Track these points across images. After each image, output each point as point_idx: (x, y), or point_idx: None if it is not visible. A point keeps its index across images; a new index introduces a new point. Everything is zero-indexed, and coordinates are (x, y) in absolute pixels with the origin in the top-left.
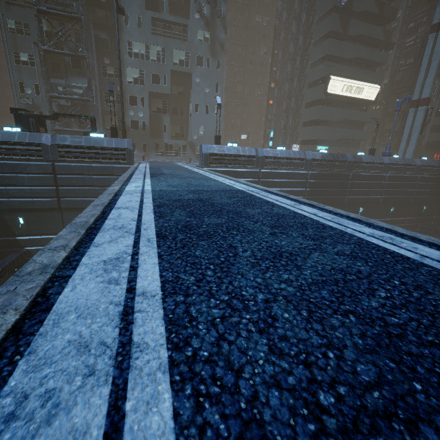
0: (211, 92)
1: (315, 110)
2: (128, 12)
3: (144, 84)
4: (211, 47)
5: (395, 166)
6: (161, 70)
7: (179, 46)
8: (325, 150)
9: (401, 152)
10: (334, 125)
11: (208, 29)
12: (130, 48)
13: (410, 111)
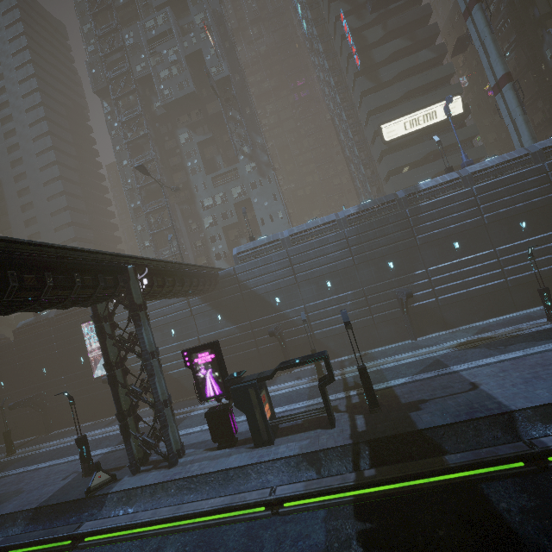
0: (270, 203)
1: (384, 163)
2: (196, 184)
3: (217, 224)
4: (259, 171)
5: (485, 172)
6: (226, 208)
7: (235, 184)
8: (368, 200)
9: (518, 147)
10: (423, 164)
11: (253, 161)
12: (203, 205)
13: (497, 99)
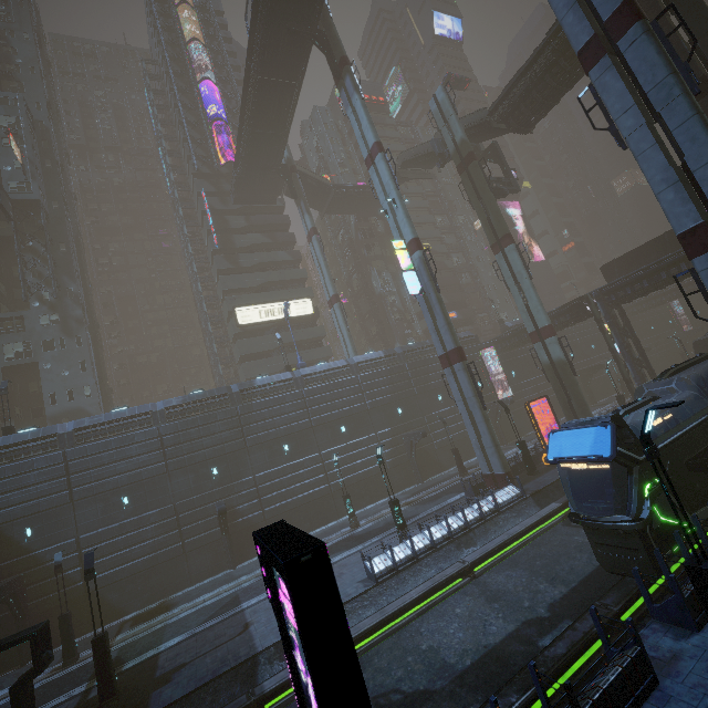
0: (74, 373)
1: (237, 346)
2: None
3: None
4: (64, 327)
5: (314, 376)
6: None
7: (13, 339)
8: (200, 390)
9: (347, 356)
10: (278, 354)
11: (56, 312)
12: None
13: (331, 312)
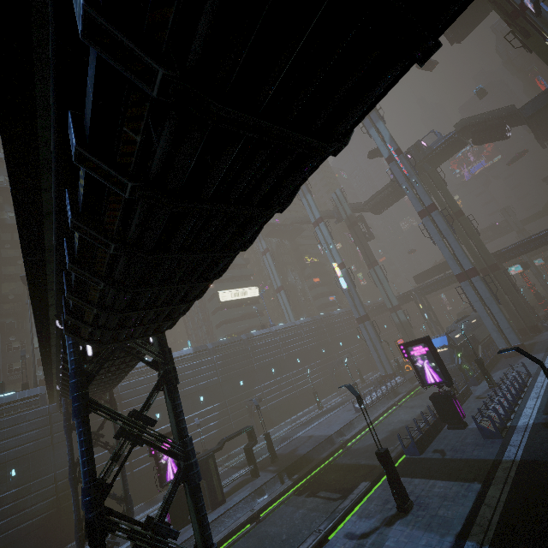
0: None
1: (218, 315)
2: None
3: None
4: None
5: (281, 331)
6: None
7: None
8: (224, 338)
9: (288, 320)
10: (240, 320)
11: None
12: None
13: (278, 295)
